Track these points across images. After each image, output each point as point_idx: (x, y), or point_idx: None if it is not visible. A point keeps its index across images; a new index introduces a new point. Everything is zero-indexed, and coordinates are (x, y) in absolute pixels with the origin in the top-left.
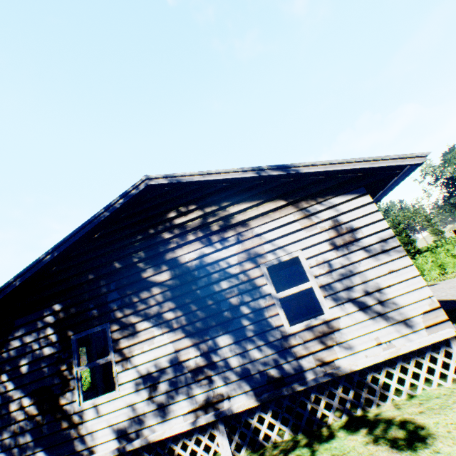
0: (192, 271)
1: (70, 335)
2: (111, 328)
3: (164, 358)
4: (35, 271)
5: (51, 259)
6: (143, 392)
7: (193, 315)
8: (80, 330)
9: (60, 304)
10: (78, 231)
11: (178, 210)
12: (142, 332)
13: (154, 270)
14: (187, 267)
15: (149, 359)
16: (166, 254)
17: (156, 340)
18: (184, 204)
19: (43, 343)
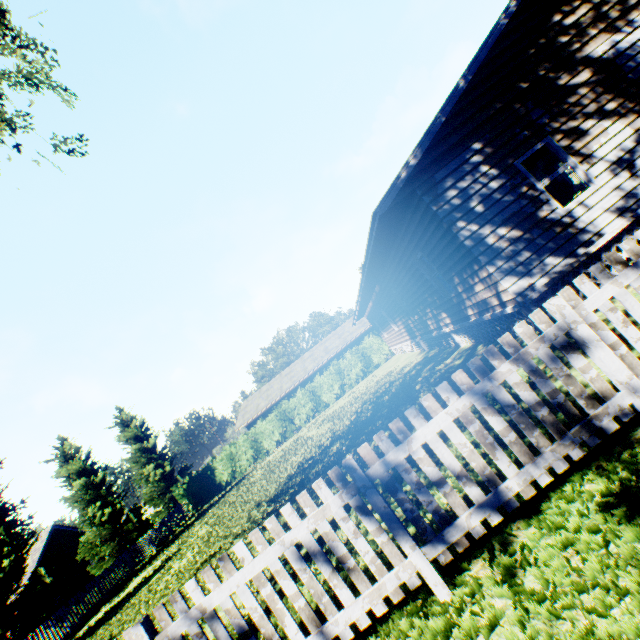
0: (612, 61)
1: (510, 164)
2: (553, 140)
3: (627, 141)
4: (455, 102)
5: (465, 87)
6: (622, 174)
7: (635, 97)
8: (519, 155)
9: (478, 143)
10: (483, 48)
11: (560, 12)
12: (589, 131)
13: (569, 75)
14: (604, 60)
15: (611, 148)
16: (573, 57)
17: (609, 131)
18: (564, 4)
19: (483, 182)
